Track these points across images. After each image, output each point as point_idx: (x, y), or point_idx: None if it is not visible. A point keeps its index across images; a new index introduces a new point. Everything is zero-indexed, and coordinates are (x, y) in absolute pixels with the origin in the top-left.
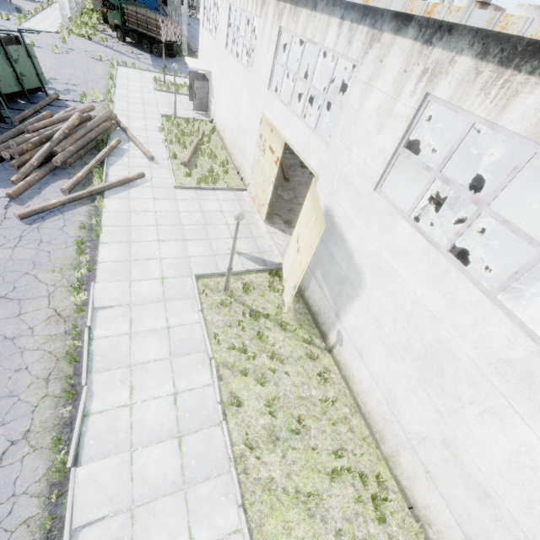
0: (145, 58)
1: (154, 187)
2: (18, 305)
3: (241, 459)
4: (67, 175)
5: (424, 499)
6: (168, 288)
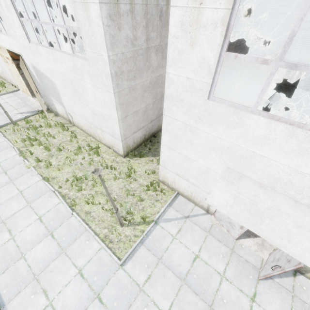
0: None
1: None
2: None
3: (37, 166)
4: None
5: (107, 140)
6: None
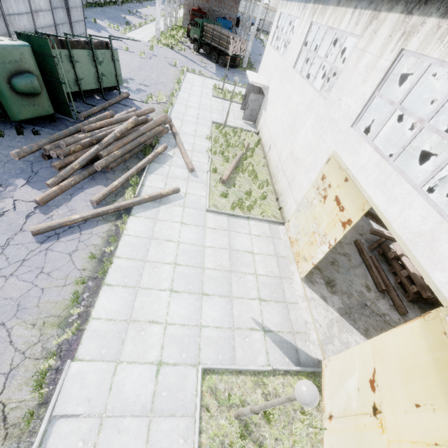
0: (211, 67)
1: (186, 207)
2: None
3: None
4: (104, 181)
5: None
6: (161, 387)
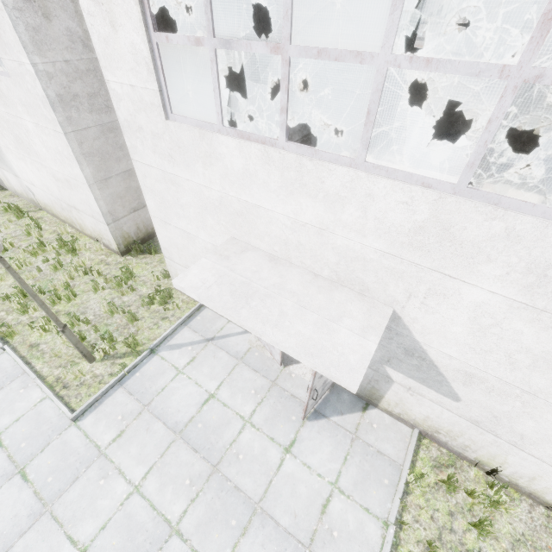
0: None
1: None
2: None
3: None
4: None
5: (90, 227)
6: None
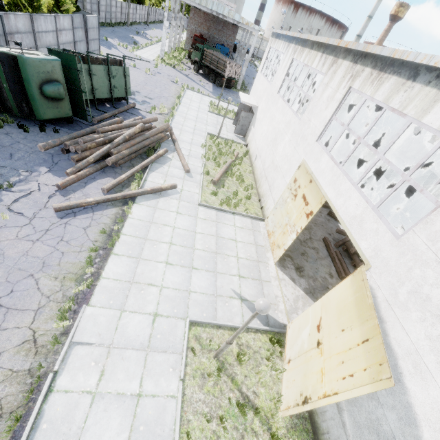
0: (208, 86)
1: (181, 200)
2: (3, 316)
3: None
4: (113, 174)
5: None
6: (156, 331)
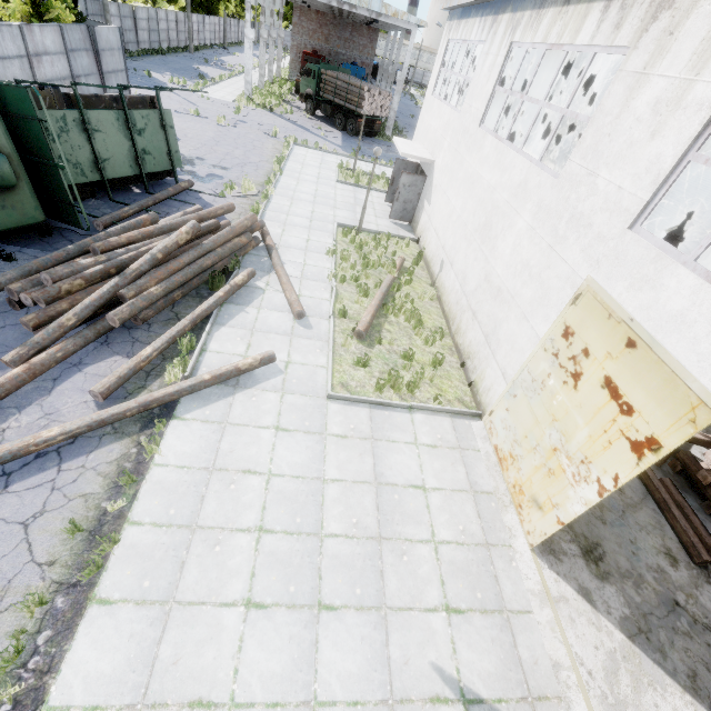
0: (334, 136)
1: (286, 392)
2: None
3: None
4: (127, 346)
5: None
6: None
